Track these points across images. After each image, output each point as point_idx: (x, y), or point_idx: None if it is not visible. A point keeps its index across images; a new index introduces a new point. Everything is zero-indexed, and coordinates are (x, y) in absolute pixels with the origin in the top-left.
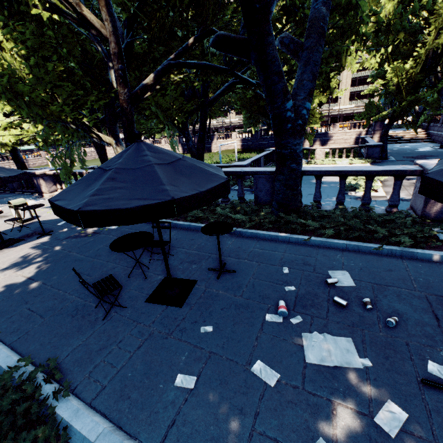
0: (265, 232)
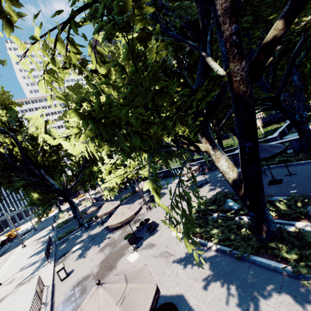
0: (304, 161)
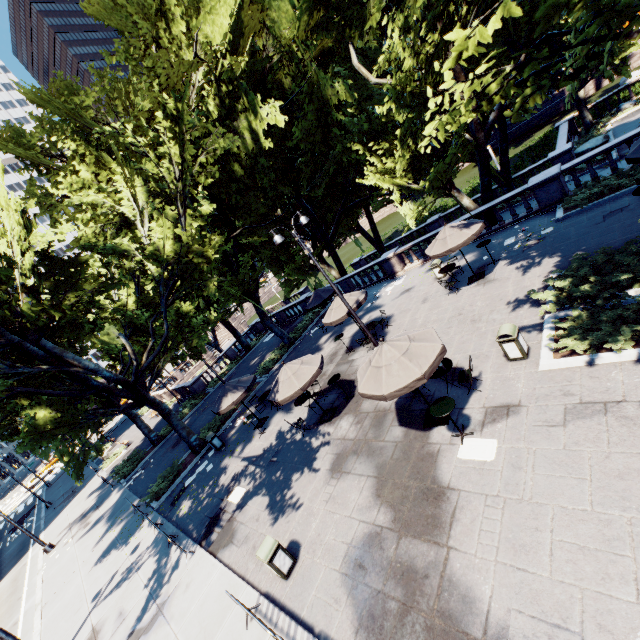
0: None
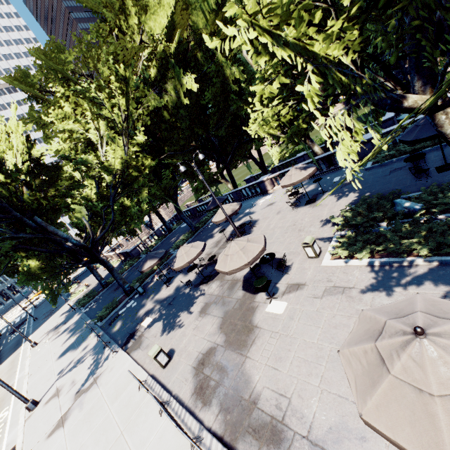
0: None
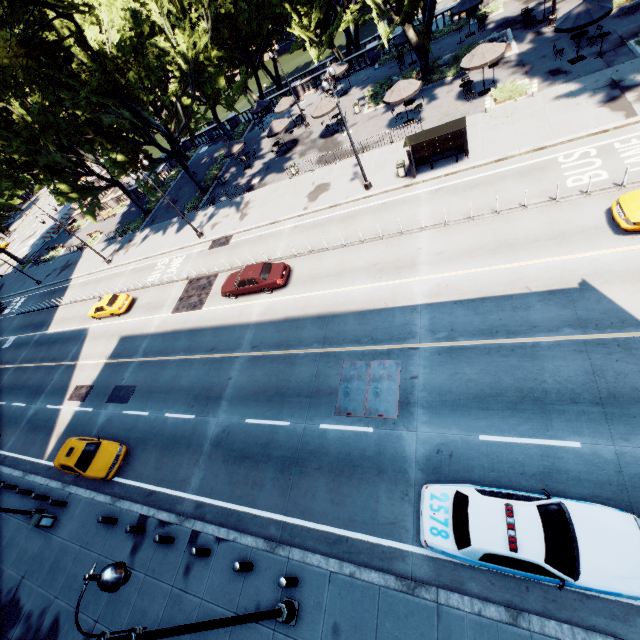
0: None
